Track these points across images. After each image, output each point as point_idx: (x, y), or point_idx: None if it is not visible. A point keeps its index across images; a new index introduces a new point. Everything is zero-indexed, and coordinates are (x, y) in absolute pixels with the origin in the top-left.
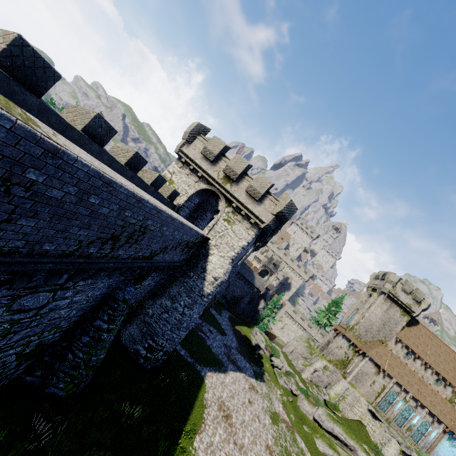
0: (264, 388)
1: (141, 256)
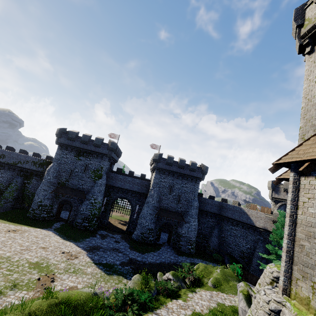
0: (90, 270)
1: (10, 163)
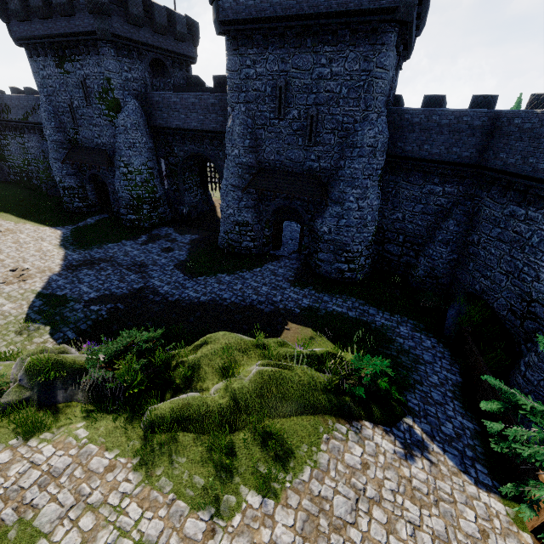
0: (9, 307)
1: (21, 119)
